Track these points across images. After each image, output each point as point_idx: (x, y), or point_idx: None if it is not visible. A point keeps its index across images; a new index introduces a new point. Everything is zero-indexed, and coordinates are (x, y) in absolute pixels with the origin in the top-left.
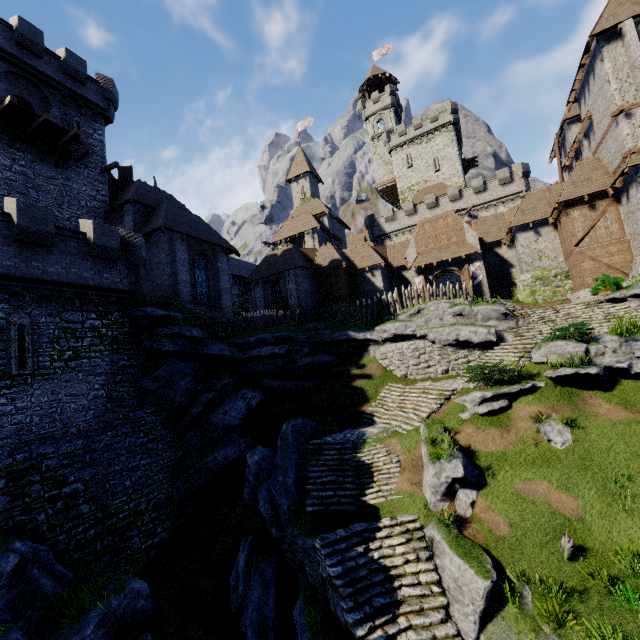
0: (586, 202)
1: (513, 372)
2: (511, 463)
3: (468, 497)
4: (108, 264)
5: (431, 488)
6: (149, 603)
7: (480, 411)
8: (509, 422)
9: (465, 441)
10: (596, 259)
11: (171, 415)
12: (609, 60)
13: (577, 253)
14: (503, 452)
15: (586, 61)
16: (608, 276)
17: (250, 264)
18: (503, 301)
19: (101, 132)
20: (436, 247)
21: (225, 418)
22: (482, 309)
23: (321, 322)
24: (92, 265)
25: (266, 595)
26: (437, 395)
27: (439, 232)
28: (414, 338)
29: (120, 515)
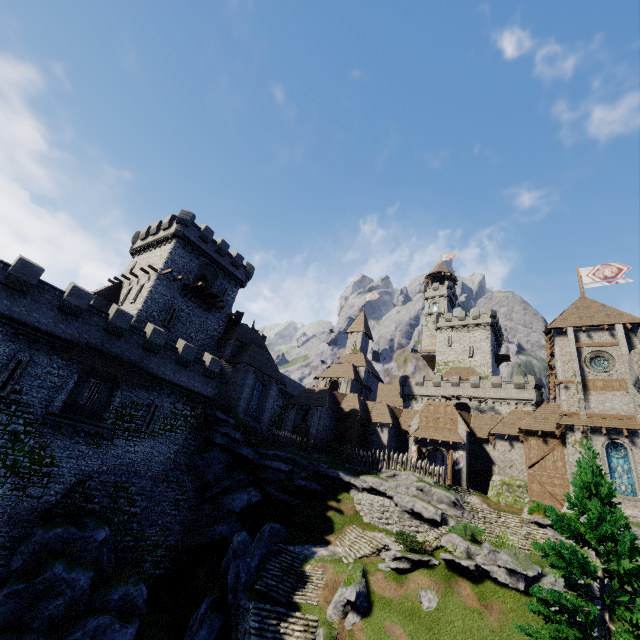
0: (539, 436)
1: (421, 545)
2: (391, 608)
3: (353, 619)
4: (209, 380)
5: (334, 603)
6: (143, 606)
7: (391, 565)
8: (405, 581)
9: (373, 583)
10: (542, 484)
11: (201, 487)
12: (558, 346)
13: (529, 474)
14: (391, 600)
15: (547, 339)
16: (540, 502)
17: (298, 384)
18: (472, 492)
19: (236, 293)
20: (434, 426)
21: (232, 503)
22: (438, 492)
23: (325, 456)
24: (201, 380)
25: (209, 636)
26: (375, 545)
27: (439, 415)
28: (385, 496)
29: (148, 541)
